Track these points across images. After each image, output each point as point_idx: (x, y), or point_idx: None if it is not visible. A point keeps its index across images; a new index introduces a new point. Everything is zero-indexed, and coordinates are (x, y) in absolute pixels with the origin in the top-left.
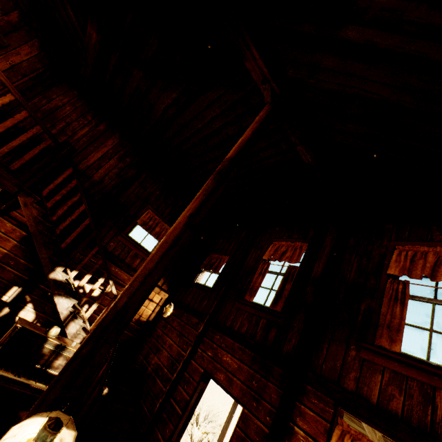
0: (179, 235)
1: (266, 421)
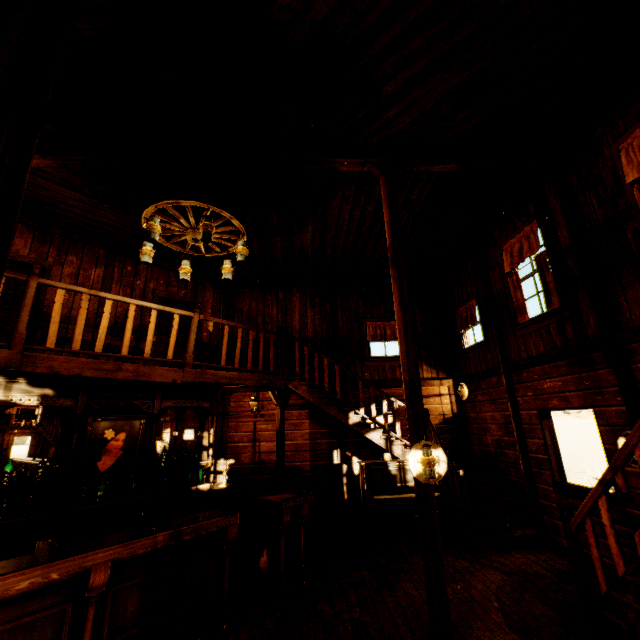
0: (404, 320)
1: (618, 402)
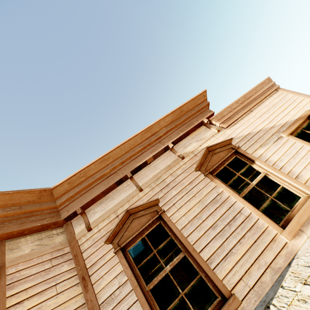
0: None
1: None
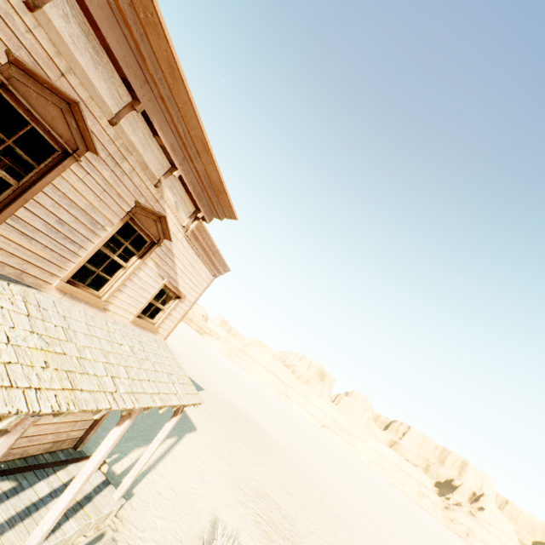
0: None
1: None
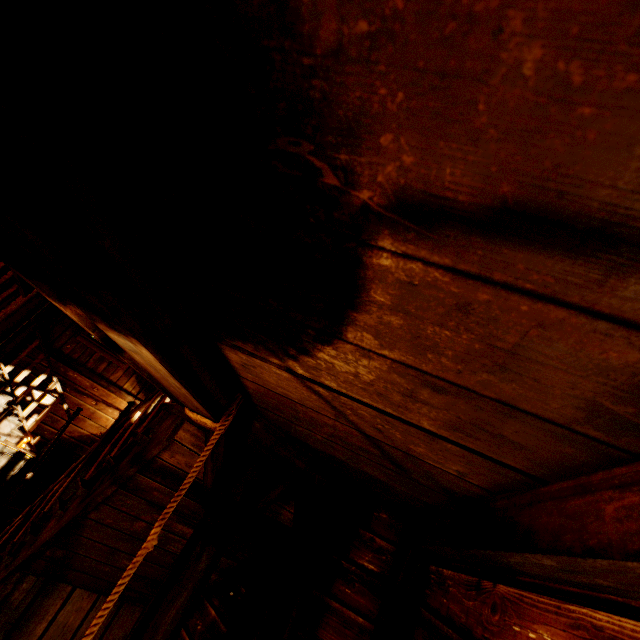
0: None
1: None
